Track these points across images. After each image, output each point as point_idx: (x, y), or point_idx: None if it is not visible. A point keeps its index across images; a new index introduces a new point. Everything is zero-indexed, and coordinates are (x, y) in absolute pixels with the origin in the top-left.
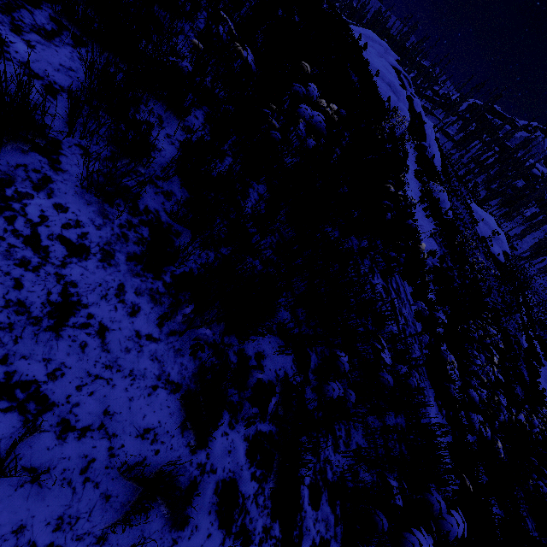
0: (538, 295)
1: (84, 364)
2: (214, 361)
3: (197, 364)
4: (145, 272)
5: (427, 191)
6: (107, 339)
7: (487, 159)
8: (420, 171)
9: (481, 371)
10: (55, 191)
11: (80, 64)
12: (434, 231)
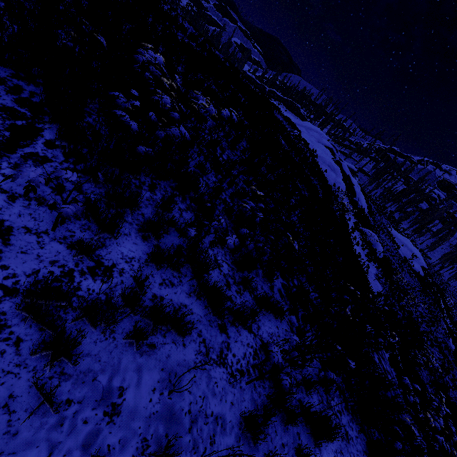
0: (454, 297)
1: (355, 451)
2: (366, 439)
3: (365, 442)
4: (347, 412)
5: (365, 239)
6: (353, 441)
7: (397, 195)
8: (357, 222)
9: (429, 386)
10: (331, 394)
11: (309, 334)
12: (376, 272)
